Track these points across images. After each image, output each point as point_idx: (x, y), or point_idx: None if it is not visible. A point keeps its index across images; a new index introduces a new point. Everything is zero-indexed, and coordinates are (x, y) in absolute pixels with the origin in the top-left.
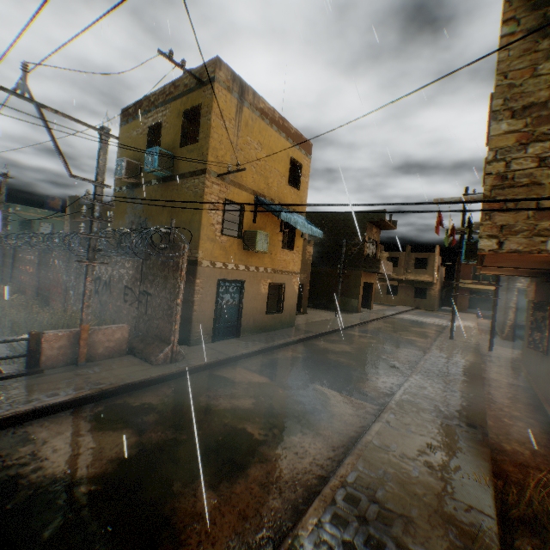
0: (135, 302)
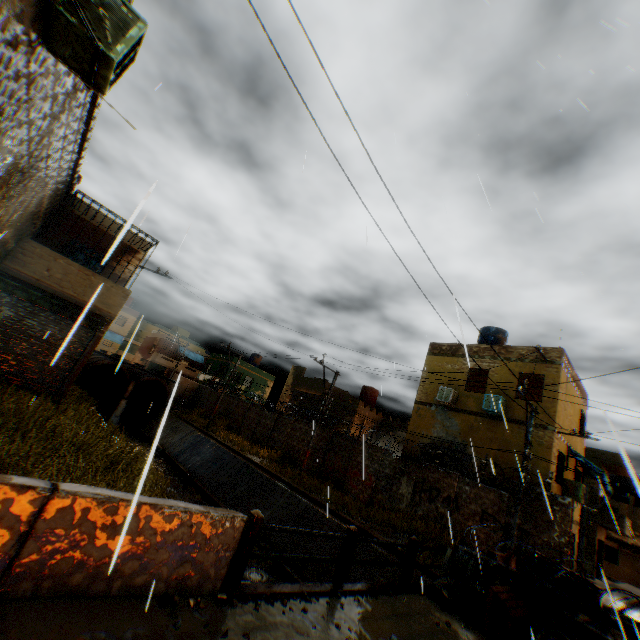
0: (499, 530)
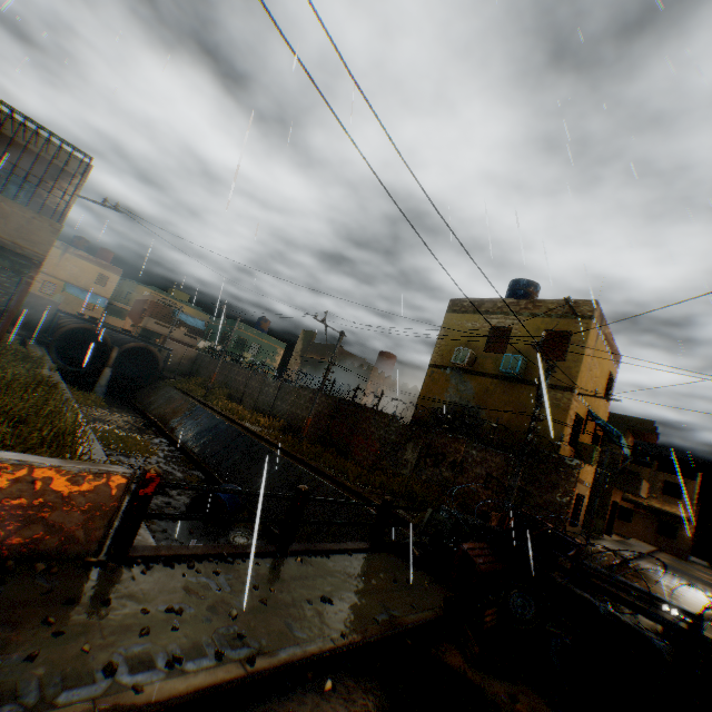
0: (502, 493)
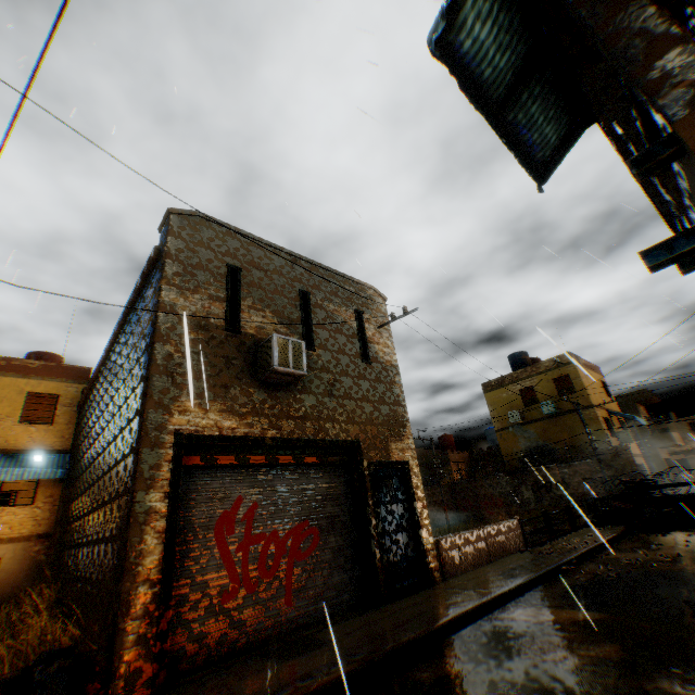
0: (598, 485)
